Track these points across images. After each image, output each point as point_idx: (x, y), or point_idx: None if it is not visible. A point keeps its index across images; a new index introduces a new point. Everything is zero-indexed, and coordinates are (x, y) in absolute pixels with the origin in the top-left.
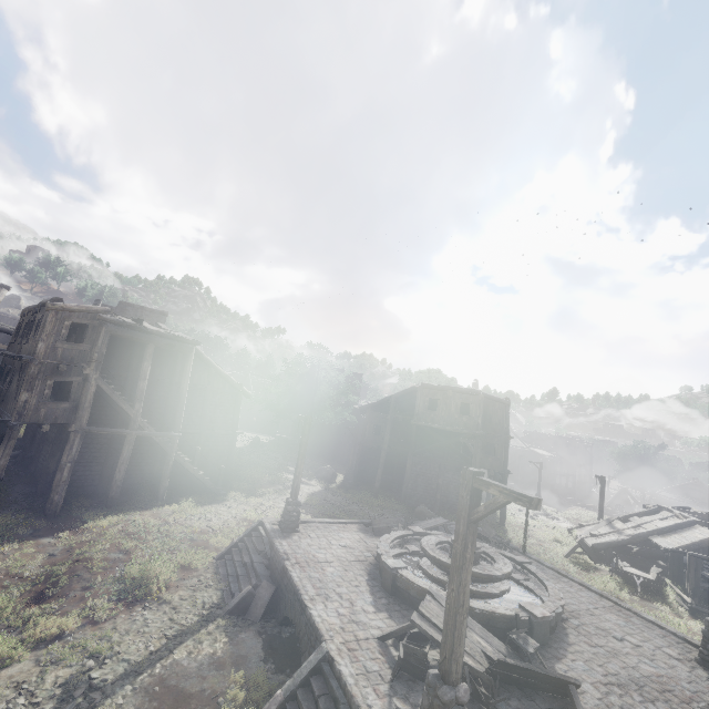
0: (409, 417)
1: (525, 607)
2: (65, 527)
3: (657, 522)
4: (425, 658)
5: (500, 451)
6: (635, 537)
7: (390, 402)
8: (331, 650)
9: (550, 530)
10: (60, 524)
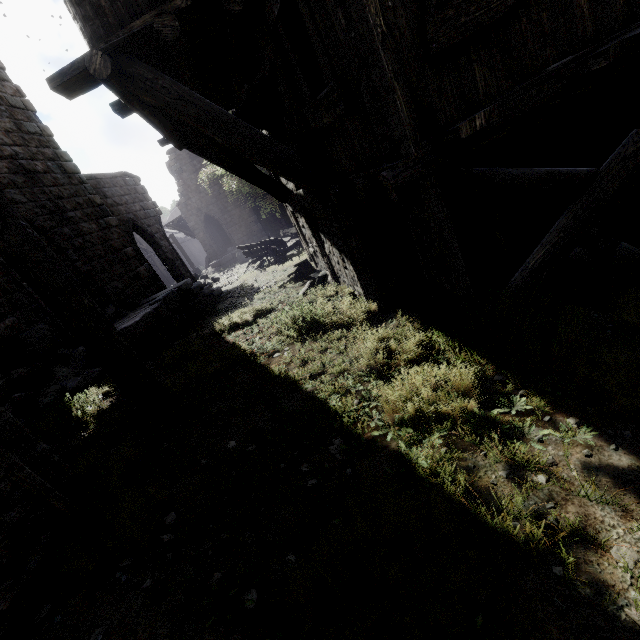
0: None
1: None
2: None
3: None
4: None
5: None
6: None
7: None
8: None
9: None
10: None
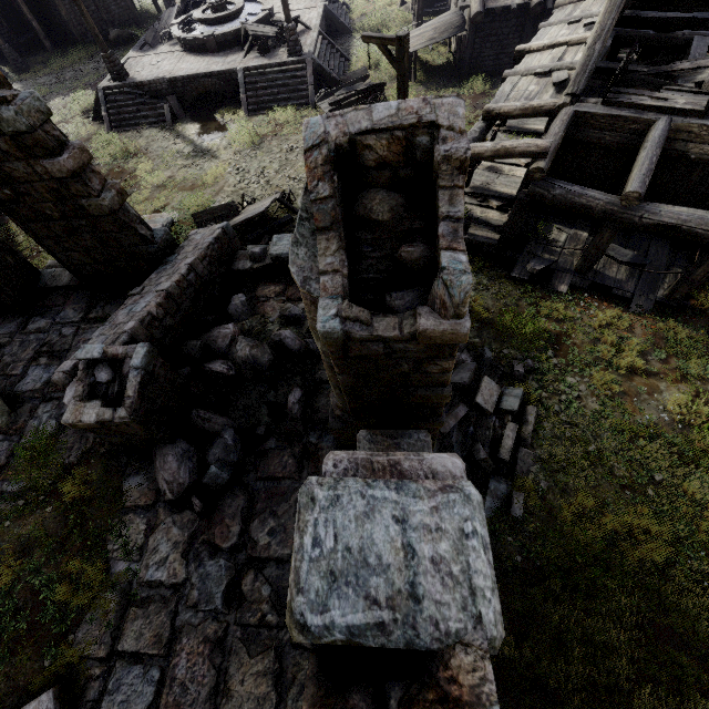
0: None
1: (265, 9)
2: None
3: None
4: (268, 42)
5: None
6: None
7: None
8: (244, 67)
9: None
10: None
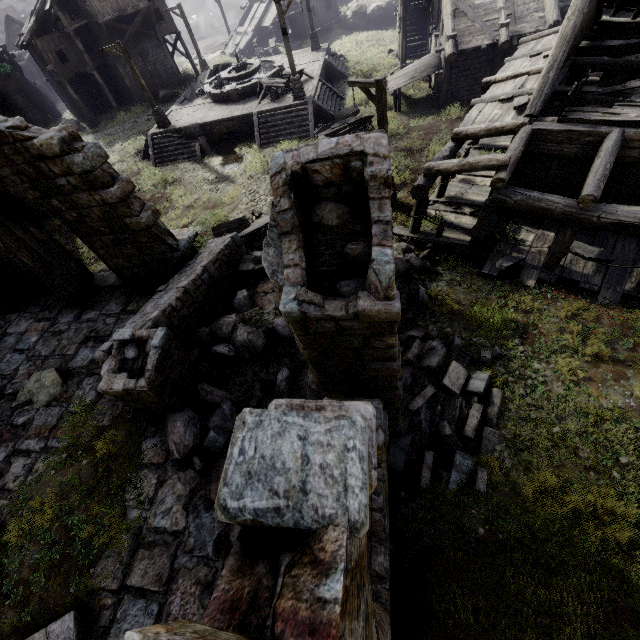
0: (86, 20)
1: (276, 66)
2: (66, 230)
3: (257, 13)
4: (277, 91)
5: (165, 13)
6: (255, 30)
7: (56, 14)
8: (258, 111)
9: (216, 61)
10: (59, 234)
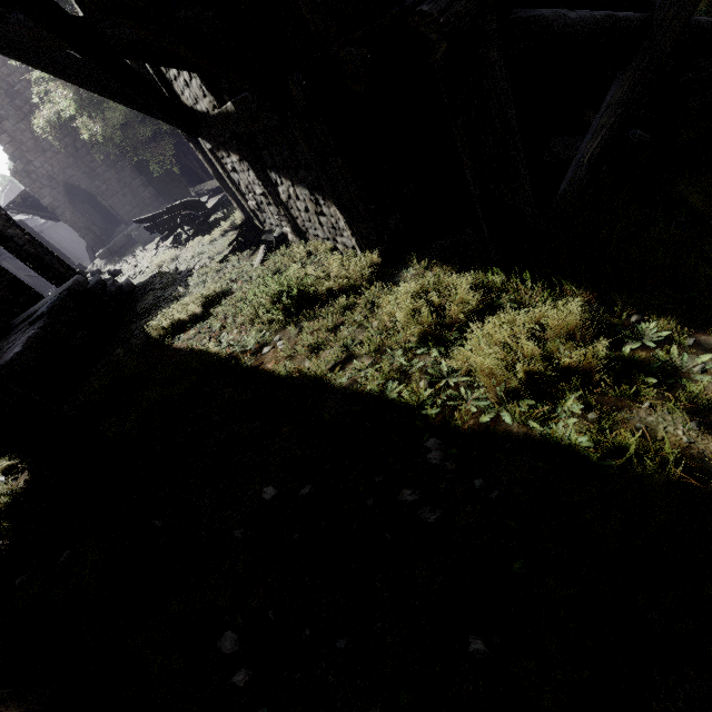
0: None
1: None
2: None
3: None
4: None
5: None
6: None
7: None
8: None
9: None
10: None
